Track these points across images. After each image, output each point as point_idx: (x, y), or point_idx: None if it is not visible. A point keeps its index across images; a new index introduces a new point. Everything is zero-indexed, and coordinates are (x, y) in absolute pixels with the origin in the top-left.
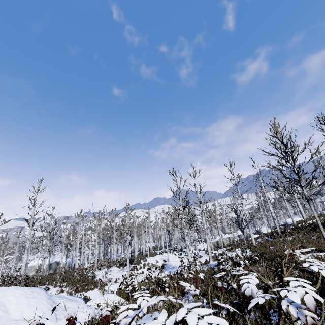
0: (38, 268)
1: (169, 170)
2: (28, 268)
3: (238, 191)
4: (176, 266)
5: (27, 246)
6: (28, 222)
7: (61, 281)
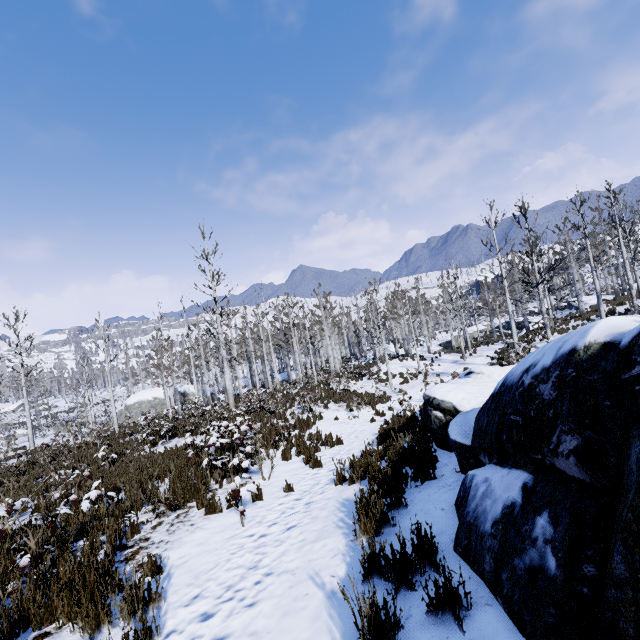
0: (152, 404)
1: (521, 207)
2: (133, 406)
3: (589, 247)
4: (447, 371)
5: (224, 354)
6: (221, 313)
7: (322, 397)
